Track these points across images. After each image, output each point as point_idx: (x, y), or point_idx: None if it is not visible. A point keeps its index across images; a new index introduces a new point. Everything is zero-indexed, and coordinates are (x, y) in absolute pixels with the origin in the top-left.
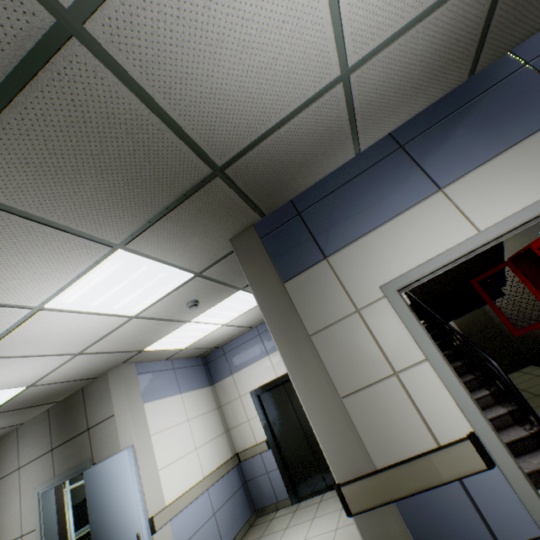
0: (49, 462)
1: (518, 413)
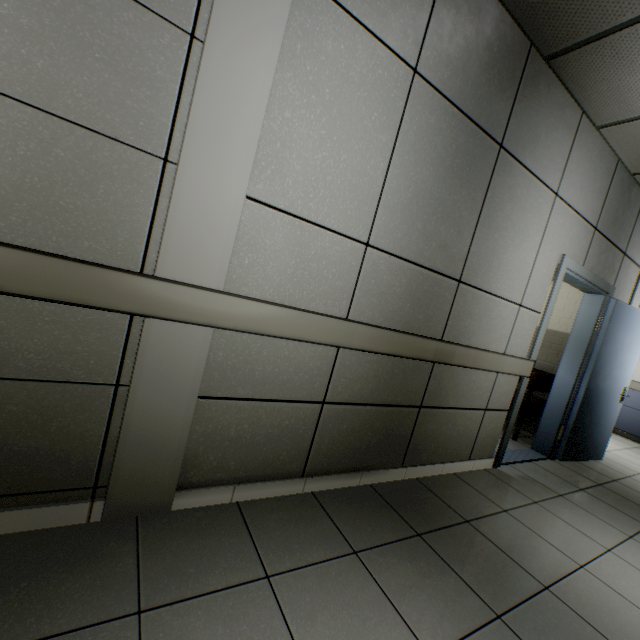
0: (586, 241)
1: None
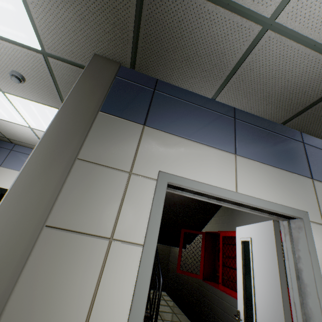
0: None
1: (146, 319)
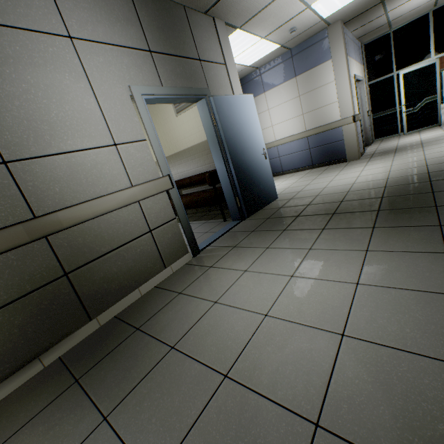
0: (148, 65)
1: None
